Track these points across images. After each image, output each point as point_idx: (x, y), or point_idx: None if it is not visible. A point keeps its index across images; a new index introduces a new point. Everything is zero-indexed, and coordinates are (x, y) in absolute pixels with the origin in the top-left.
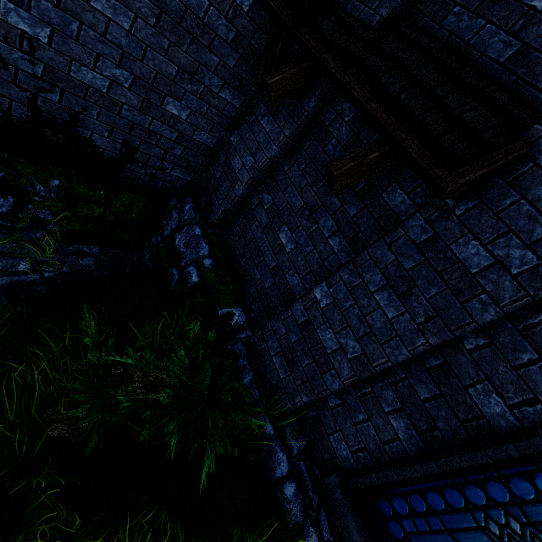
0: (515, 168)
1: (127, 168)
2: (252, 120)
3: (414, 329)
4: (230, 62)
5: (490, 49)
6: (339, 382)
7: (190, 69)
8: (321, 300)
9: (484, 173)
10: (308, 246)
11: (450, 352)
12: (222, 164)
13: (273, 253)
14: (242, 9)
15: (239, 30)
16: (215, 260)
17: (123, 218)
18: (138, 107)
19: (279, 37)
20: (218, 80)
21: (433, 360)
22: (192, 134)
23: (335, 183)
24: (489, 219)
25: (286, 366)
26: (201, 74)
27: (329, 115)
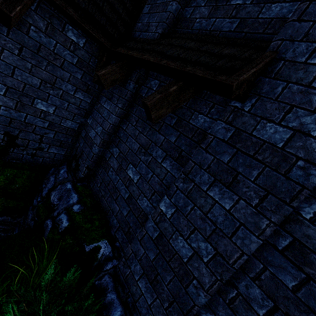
0: (272, 68)
1: (11, 151)
2: (99, 107)
3: (253, 212)
4: (78, 75)
5: (223, 28)
6: (204, 293)
7: (50, 81)
8: (166, 211)
9: (254, 72)
10: (149, 173)
11: (293, 227)
12: (83, 138)
13: (126, 187)
14: (79, 45)
15: (80, 57)
16: (83, 204)
17: (7, 189)
18: (14, 107)
19: (103, 55)
20: (72, 86)
21: (282, 240)
22: (60, 122)
23: (151, 112)
24: (272, 105)
25: (151, 288)
26: (59, 84)
27: (143, 90)
